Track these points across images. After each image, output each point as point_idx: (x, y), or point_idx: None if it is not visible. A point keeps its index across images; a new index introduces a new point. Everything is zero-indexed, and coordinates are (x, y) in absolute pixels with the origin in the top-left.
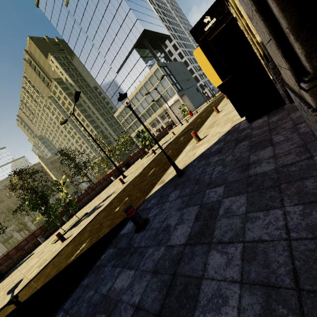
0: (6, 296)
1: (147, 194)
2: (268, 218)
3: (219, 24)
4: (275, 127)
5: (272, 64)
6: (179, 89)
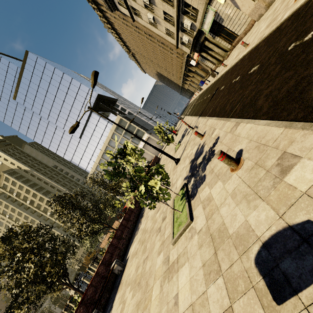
0: None
1: None
2: None
3: None
4: None
5: None
6: (145, 129)
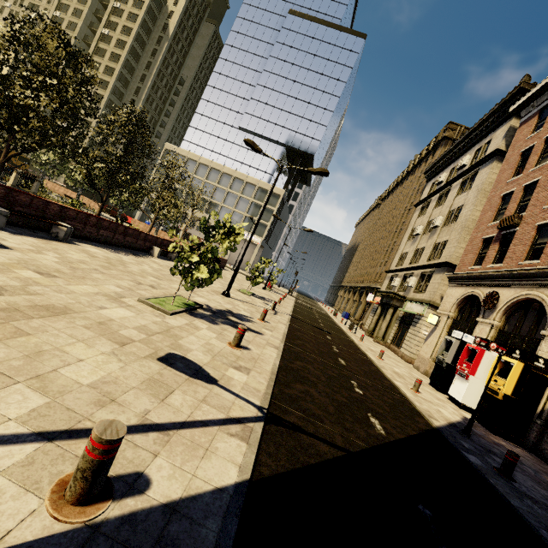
0: (197, 381)
1: (422, 418)
2: None
3: (542, 370)
4: (543, 466)
5: (542, 422)
6: (267, 237)
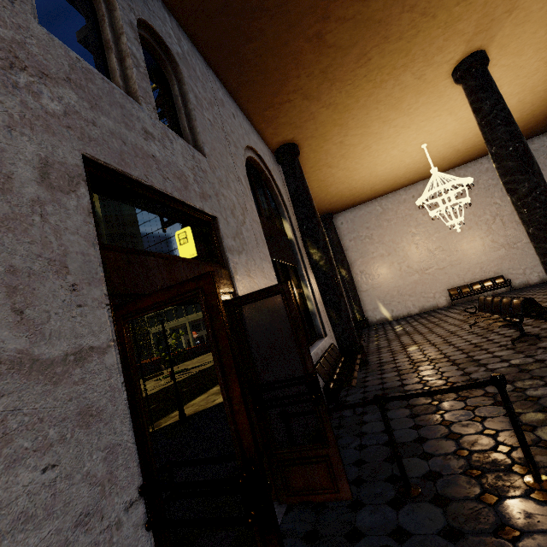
0: None
1: None
2: (215, 469)
3: None
4: None
5: None
6: None
